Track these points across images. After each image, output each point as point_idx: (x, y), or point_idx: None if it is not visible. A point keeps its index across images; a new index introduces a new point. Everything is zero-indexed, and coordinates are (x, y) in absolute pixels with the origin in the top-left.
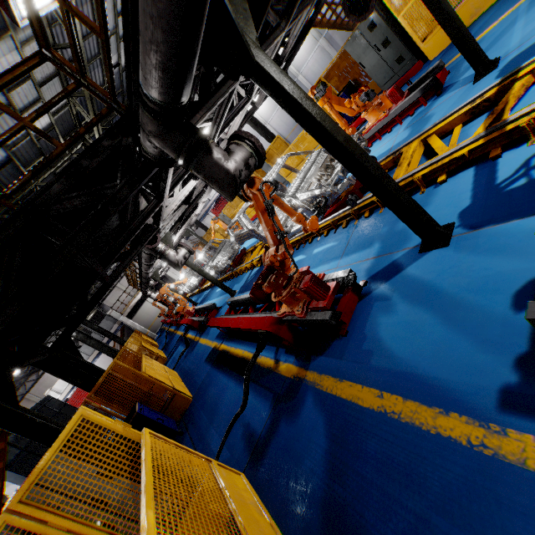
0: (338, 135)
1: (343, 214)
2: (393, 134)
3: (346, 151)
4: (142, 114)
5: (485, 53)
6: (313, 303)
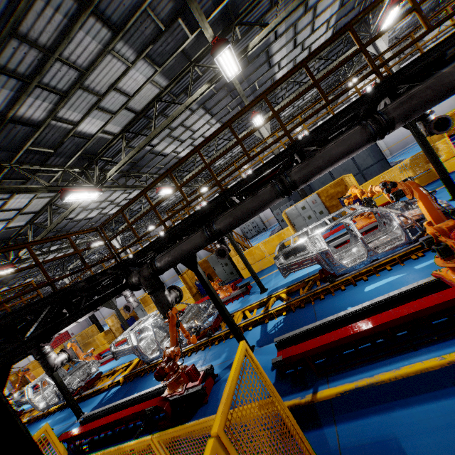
0: (218, 299)
1: (203, 341)
2: (229, 306)
3: (220, 305)
4: (146, 269)
5: (263, 285)
6: (189, 384)
